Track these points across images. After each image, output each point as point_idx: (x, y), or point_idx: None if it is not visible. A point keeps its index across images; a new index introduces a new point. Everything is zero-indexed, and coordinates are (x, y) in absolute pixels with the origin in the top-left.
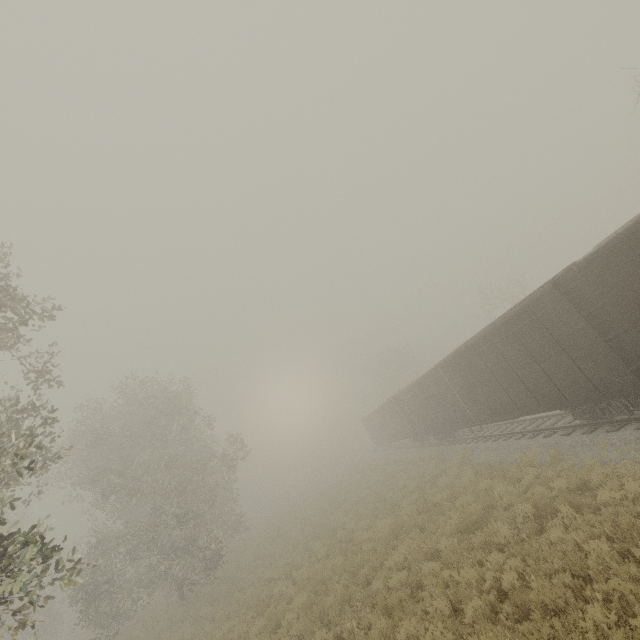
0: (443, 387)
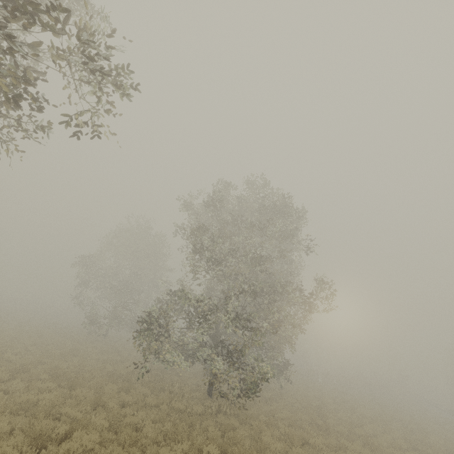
0: None
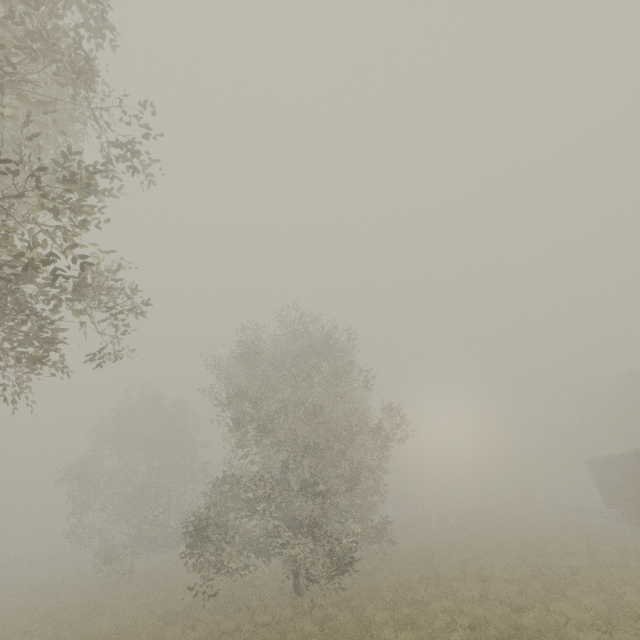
0: None
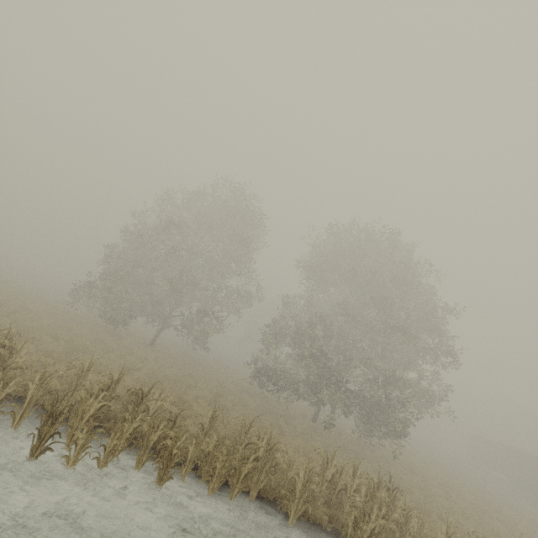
0: None
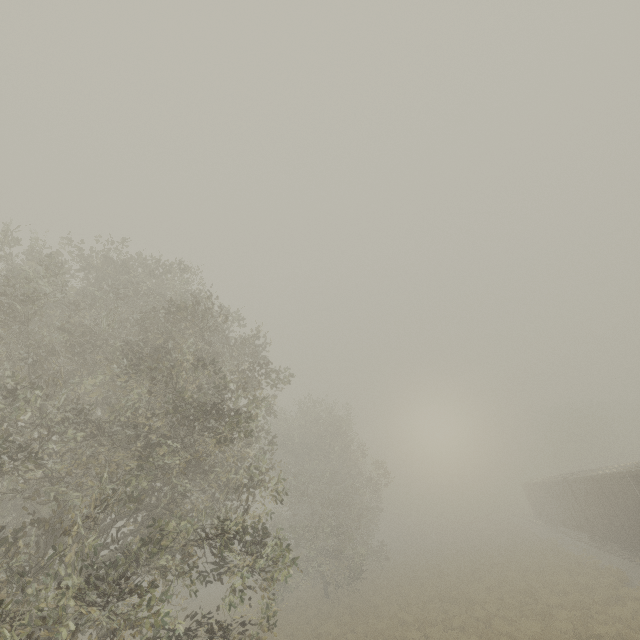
0: (632, 498)
